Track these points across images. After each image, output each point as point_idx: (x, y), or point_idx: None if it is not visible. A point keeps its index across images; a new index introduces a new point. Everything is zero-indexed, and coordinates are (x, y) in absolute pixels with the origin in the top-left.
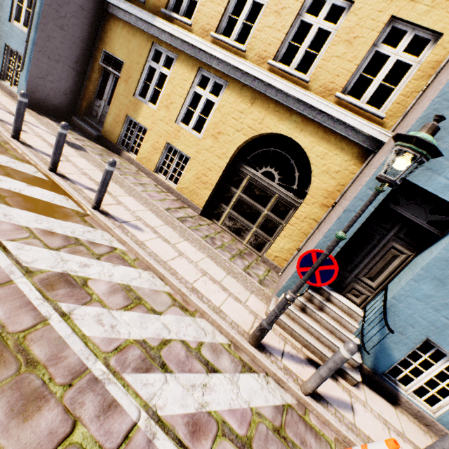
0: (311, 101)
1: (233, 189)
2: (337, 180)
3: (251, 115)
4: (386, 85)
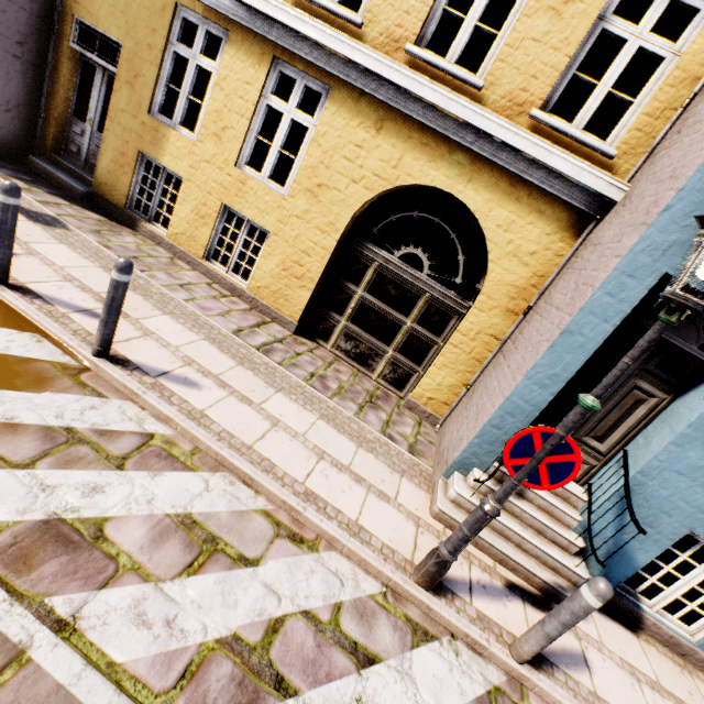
0: (488, 126)
1: (351, 286)
2: (531, 268)
3: (378, 152)
4: (619, 95)
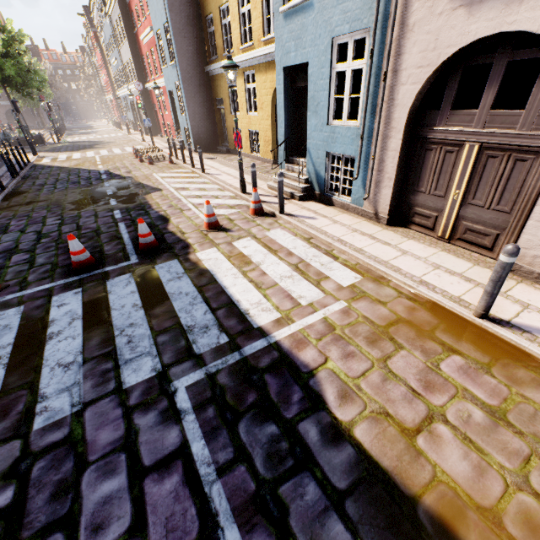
0: None
1: None
2: None
3: (268, 80)
4: None
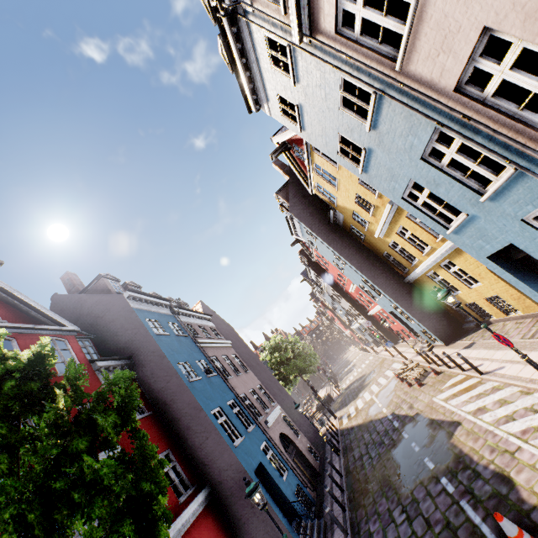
0: None
1: None
2: None
3: (467, 258)
4: None
